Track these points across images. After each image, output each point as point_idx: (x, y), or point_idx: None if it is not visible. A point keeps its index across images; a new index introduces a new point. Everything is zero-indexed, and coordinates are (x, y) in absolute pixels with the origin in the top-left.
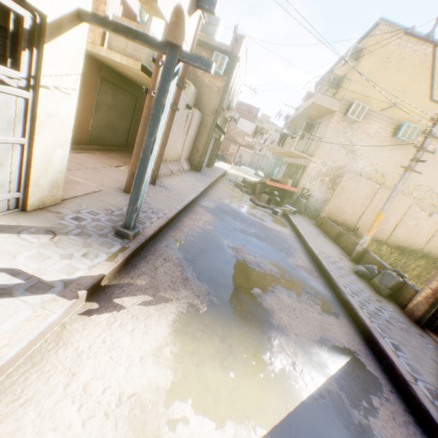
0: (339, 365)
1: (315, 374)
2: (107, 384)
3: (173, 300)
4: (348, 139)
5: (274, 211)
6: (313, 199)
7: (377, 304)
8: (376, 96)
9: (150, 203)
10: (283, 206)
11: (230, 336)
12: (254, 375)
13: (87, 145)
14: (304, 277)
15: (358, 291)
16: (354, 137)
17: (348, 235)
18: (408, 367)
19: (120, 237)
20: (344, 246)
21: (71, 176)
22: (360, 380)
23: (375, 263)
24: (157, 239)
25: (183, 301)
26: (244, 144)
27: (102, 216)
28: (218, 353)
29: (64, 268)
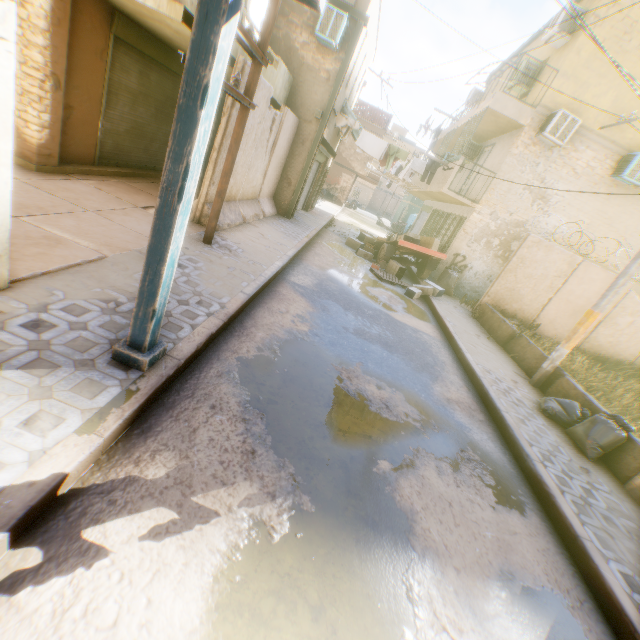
0: None
1: None
2: None
3: (220, 514)
4: (539, 177)
5: (409, 292)
6: (470, 273)
7: (583, 477)
8: (596, 103)
9: (197, 283)
10: (423, 282)
11: (334, 598)
12: None
13: (95, 165)
14: (462, 425)
15: (552, 451)
16: (550, 173)
17: (526, 340)
18: None
19: (124, 365)
20: (519, 357)
21: (49, 226)
22: None
23: (575, 395)
24: (204, 359)
25: (241, 513)
26: (364, 174)
27: (93, 316)
28: None
29: None
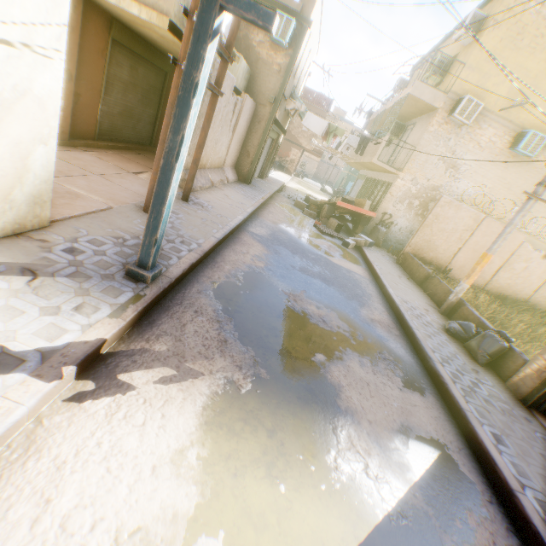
0: (424, 466)
1: (394, 480)
2: (98, 516)
3: (205, 375)
4: (451, 150)
5: (345, 243)
6: (395, 228)
7: (473, 375)
8: (496, 90)
9: (179, 228)
10: (357, 236)
11: (282, 428)
12: (313, 487)
13: (95, 140)
14: (382, 336)
15: (450, 357)
16: (459, 146)
17: (438, 279)
18: (513, 468)
19: (133, 279)
20: (432, 293)
21: (68, 185)
22: (451, 487)
23: (472, 319)
24: (187, 281)
25: (219, 375)
26: (310, 149)
27: (109, 247)
28: (265, 455)
29: (44, 330)
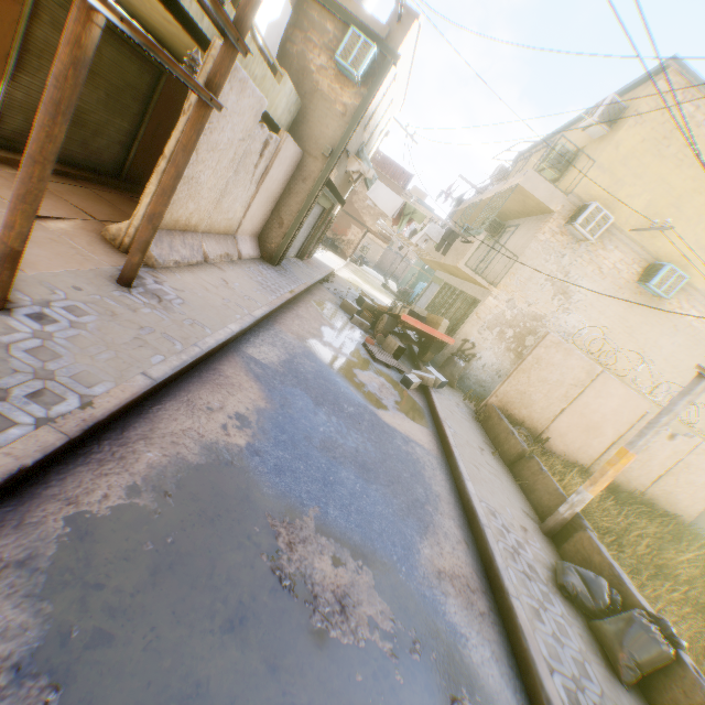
0: None
1: None
2: None
3: None
4: (563, 270)
5: (406, 380)
6: (477, 363)
7: None
8: (630, 203)
9: (57, 353)
10: (424, 369)
11: None
12: None
13: None
14: (456, 628)
15: (578, 676)
16: (575, 267)
17: (539, 465)
18: None
19: None
20: (529, 486)
21: None
22: None
23: (600, 563)
24: None
25: None
26: (375, 231)
27: None
28: None
29: None
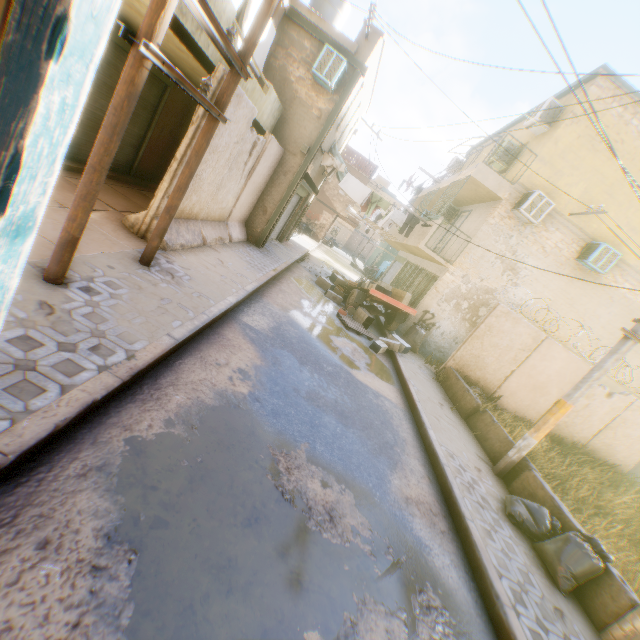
0: None
1: None
2: None
3: None
4: (511, 249)
5: (374, 345)
6: (437, 331)
7: (559, 626)
8: (568, 191)
9: (105, 317)
10: (390, 336)
11: None
12: None
13: None
14: (422, 541)
15: (523, 582)
16: (522, 247)
17: (491, 417)
18: None
19: None
20: (483, 435)
21: None
22: None
23: (543, 497)
24: (69, 441)
25: None
26: (344, 216)
27: None
28: None
29: None
